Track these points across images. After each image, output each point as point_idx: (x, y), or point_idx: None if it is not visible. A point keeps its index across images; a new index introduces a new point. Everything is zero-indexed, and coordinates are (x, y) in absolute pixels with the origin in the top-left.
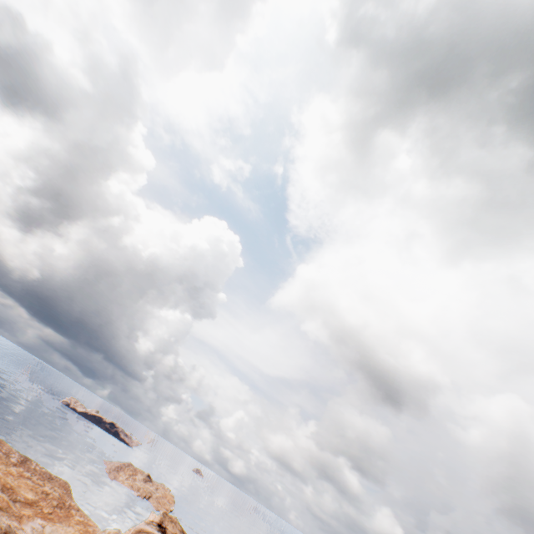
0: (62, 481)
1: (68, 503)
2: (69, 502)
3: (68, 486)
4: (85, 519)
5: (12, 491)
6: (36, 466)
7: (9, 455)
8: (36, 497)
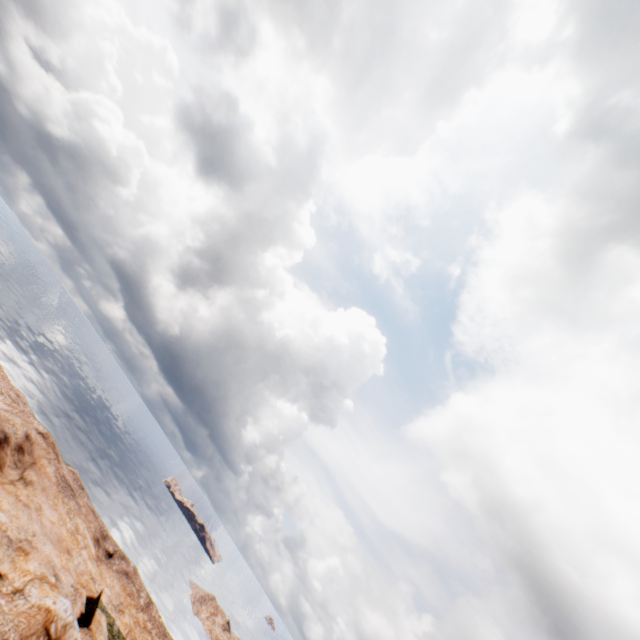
0: None
1: None
2: None
3: None
4: None
5: None
6: (156, 613)
7: (140, 594)
8: None
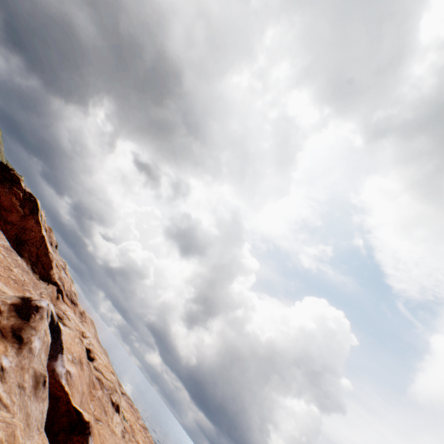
0: None
1: None
2: None
3: None
4: None
5: (133, 430)
6: (150, 436)
7: (139, 418)
8: None
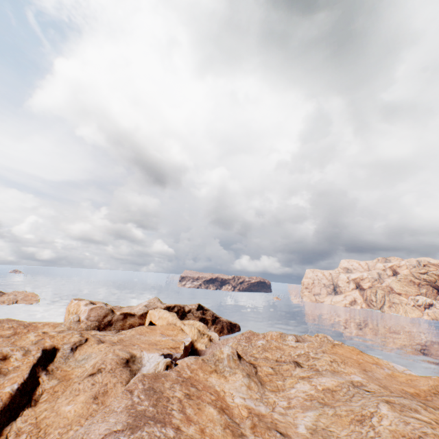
0: (5, 319)
1: (26, 324)
2: (26, 323)
3: (12, 319)
4: (43, 323)
5: (0, 336)
6: None
7: None
8: (12, 331)
